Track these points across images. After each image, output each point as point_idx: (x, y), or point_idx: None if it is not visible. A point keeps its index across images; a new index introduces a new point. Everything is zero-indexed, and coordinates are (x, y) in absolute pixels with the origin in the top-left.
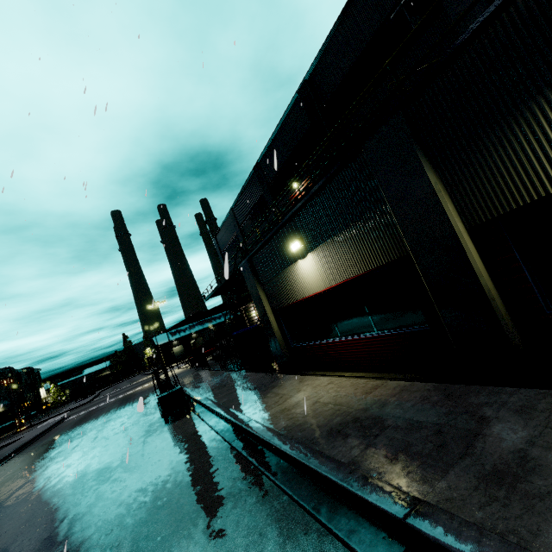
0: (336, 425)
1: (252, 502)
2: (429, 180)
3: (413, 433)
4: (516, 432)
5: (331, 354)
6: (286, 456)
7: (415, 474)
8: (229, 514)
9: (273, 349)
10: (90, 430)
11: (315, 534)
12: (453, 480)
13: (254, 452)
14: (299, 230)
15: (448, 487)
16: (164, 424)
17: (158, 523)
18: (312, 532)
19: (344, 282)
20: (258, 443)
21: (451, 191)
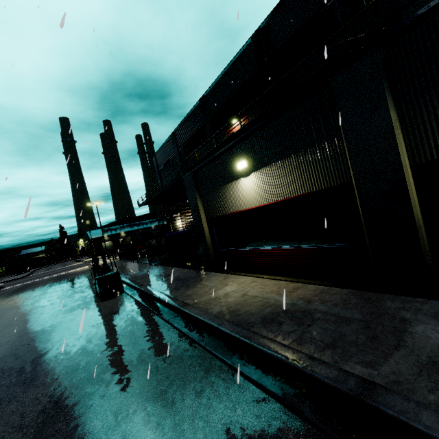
0: (269, 314)
1: (195, 370)
2: (390, 117)
3: (343, 326)
4: (438, 332)
5: (254, 260)
6: (226, 335)
7: (356, 359)
8: (175, 379)
9: (202, 251)
10: (27, 299)
11: (263, 401)
12: (395, 366)
13: (191, 329)
14: (248, 151)
15: (393, 372)
16: (99, 300)
17: (103, 382)
18: (260, 400)
19: (281, 201)
20: (194, 322)
21: (406, 130)
